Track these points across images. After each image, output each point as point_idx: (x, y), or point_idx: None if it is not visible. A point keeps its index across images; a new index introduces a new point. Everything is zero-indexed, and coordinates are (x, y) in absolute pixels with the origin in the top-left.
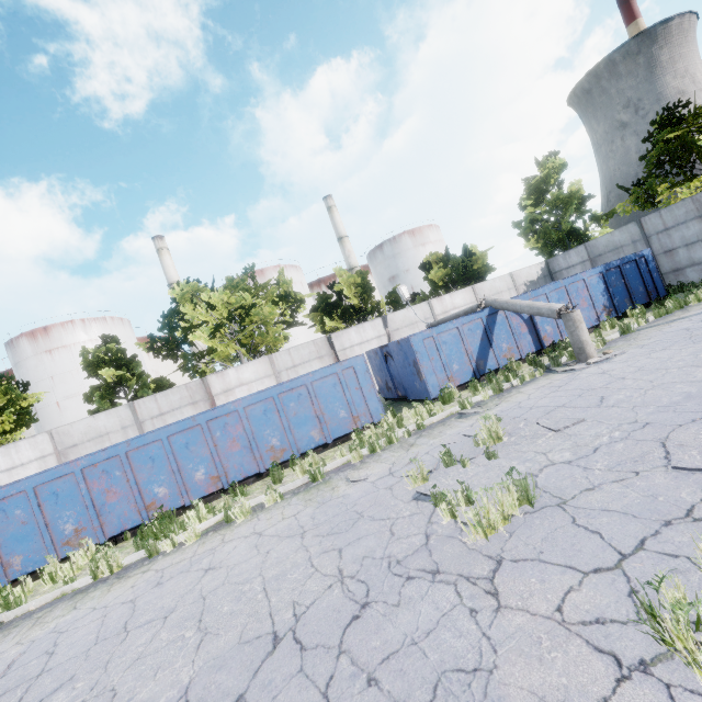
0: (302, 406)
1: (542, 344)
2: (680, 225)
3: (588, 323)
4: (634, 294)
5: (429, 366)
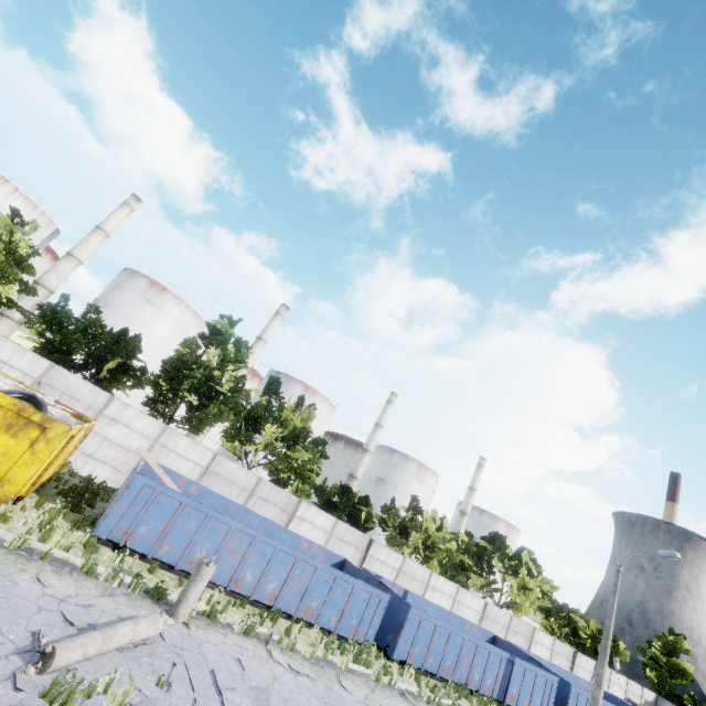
0: None
1: None
2: None
3: None
4: None
5: None
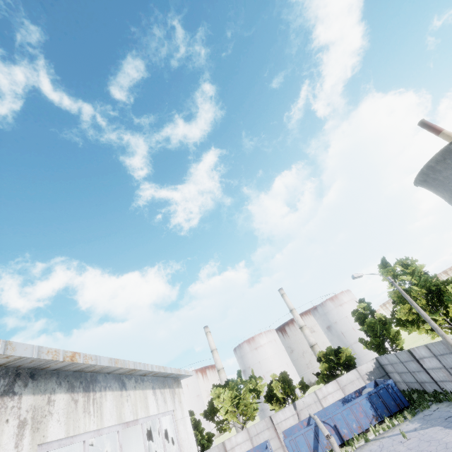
0: None
1: (343, 440)
2: (408, 361)
3: (366, 425)
4: (389, 406)
5: None
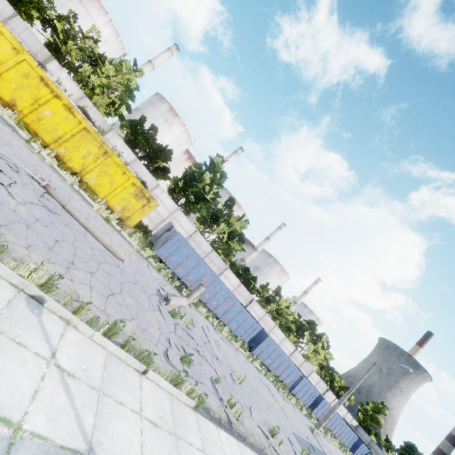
0: (348, 435)
1: None
2: None
3: None
4: None
5: (358, 450)
